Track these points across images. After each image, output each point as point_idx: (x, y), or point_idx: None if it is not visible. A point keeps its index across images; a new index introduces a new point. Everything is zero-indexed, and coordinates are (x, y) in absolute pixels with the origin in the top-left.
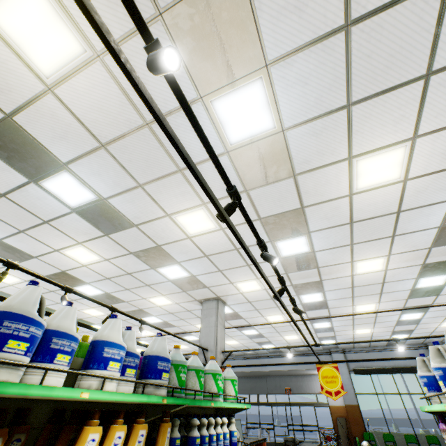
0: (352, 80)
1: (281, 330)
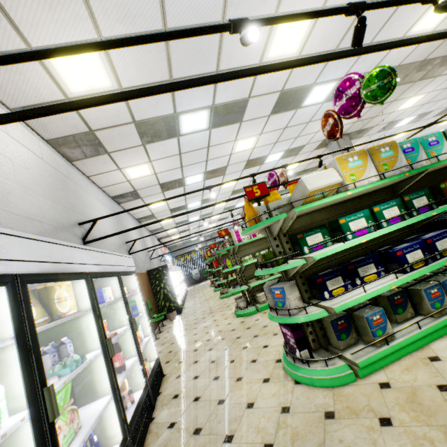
0: None
1: None
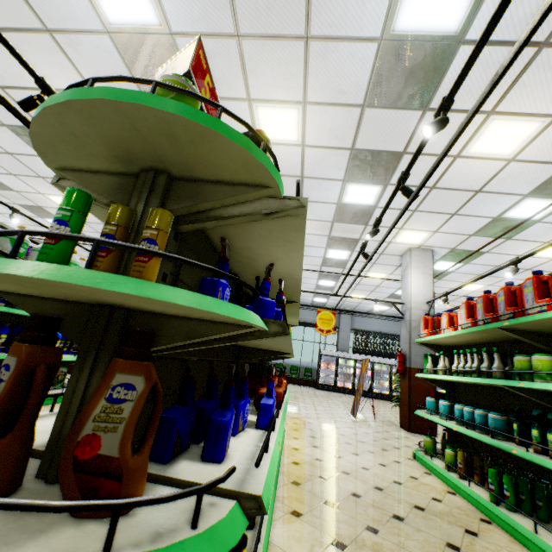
0: (237, 6)
1: None
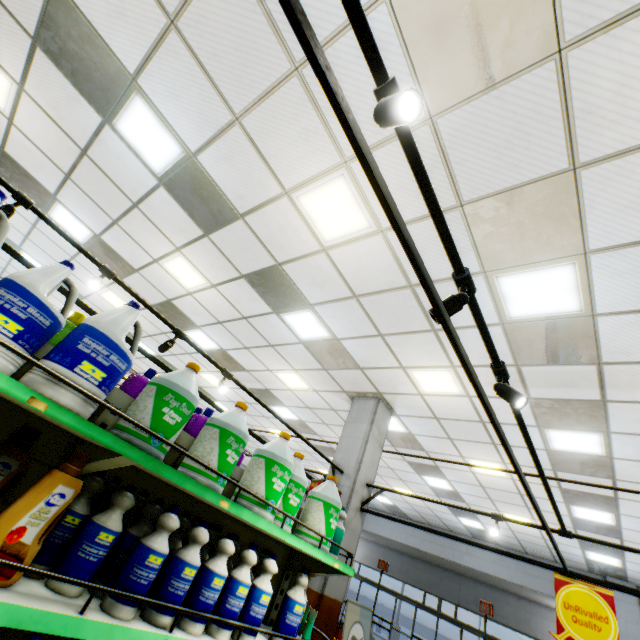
0: None
1: (497, 498)
